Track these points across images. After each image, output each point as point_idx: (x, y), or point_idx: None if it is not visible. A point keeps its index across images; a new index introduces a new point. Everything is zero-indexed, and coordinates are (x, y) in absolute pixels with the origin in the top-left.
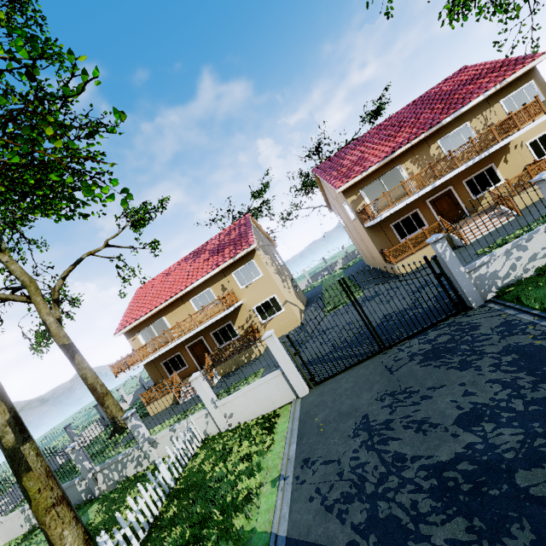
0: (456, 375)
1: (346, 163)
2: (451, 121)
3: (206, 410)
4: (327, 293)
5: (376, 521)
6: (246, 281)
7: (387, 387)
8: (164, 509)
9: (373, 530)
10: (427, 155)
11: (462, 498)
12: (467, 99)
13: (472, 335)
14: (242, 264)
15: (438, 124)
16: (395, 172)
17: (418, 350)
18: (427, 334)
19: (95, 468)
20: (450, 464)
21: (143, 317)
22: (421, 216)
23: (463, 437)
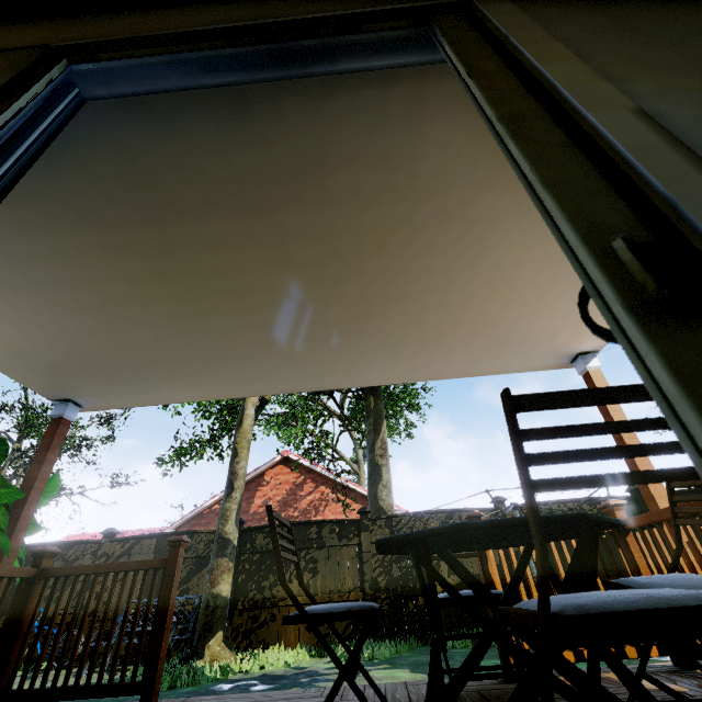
0: None
1: None
2: None
3: None
4: None
5: None
6: None
7: None
8: None
9: None
10: None
11: None
12: None
13: None
14: None
15: None
16: None
17: None
18: None
19: None
20: None
21: None
22: None
23: None
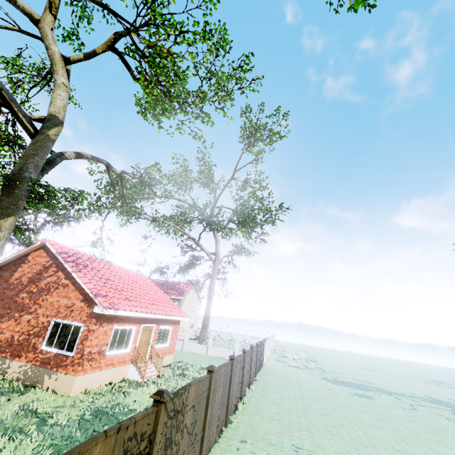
0: None
1: None
2: None
3: None
4: None
5: None
6: None
7: None
8: None
9: None
10: None
11: None
12: None
13: None
14: None
15: None
16: None
17: None
18: None
19: None
20: None
21: None
22: None
23: None
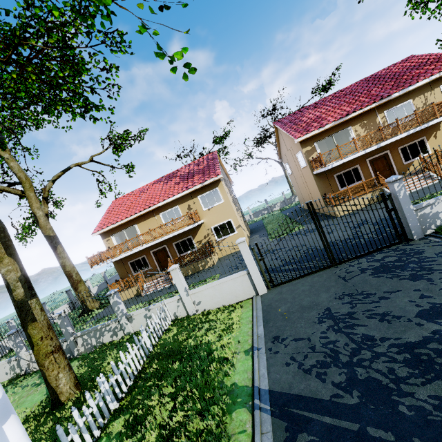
0: (410, 284)
1: (305, 119)
2: (398, 97)
3: (178, 296)
4: (269, 225)
5: (356, 381)
6: (209, 204)
7: (344, 290)
8: (146, 366)
9: (354, 387)
10: (374, 122)
11: (438, 368)
12: (415, 80)
13: (418, 257)
14: (208, 190)
15: (388, 97)
16: (339, 136)
17: (368, 266)
18: (374, 256)
19: (76, 333)
20: (419, 344)
21: (119, 223)
22: (360, 171)
23: (428, 326)
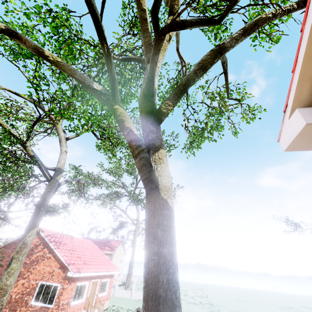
0: None
1: None
2: None
3: None
4: None
5: None
6: None
7: None
8: None
9: None
10: None
11: None
12: None
13: None
14: None
15: None
16: None
17: None
18: None
19: None
20: None
21: None
22: None
23: None
